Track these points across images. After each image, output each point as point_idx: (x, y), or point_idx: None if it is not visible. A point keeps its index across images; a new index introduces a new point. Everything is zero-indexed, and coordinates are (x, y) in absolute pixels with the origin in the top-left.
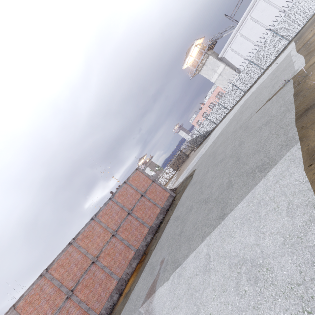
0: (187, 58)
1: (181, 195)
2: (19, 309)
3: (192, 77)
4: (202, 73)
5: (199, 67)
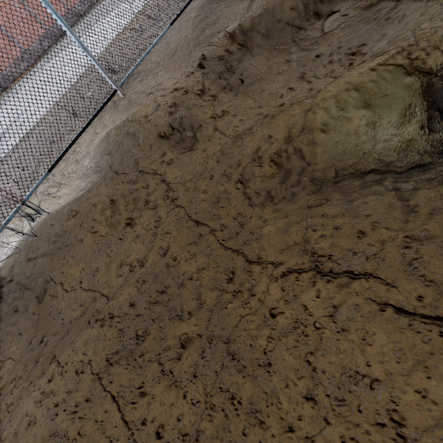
0: None
1: None
2: None
3: None
4: None
5: None
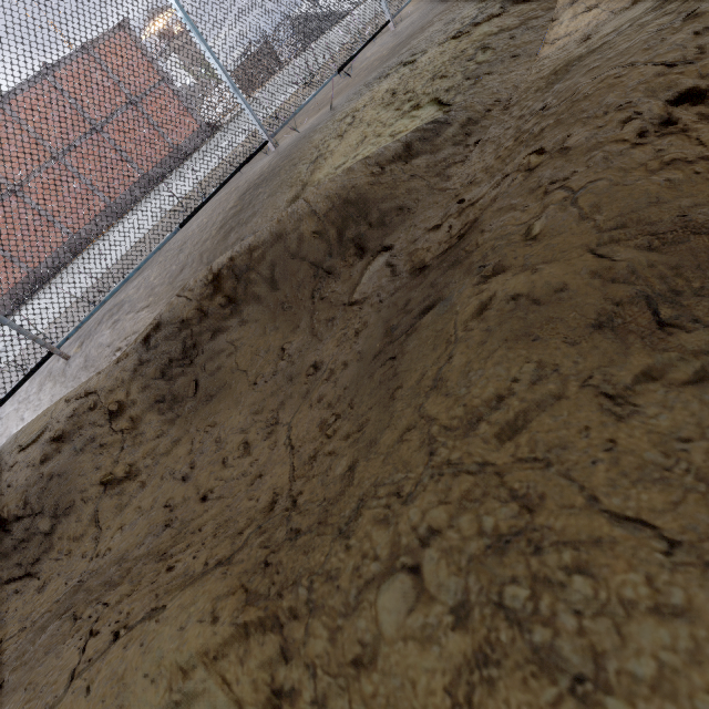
0: None
1: (218, 132)
2: None
3: None
4: None
5: None
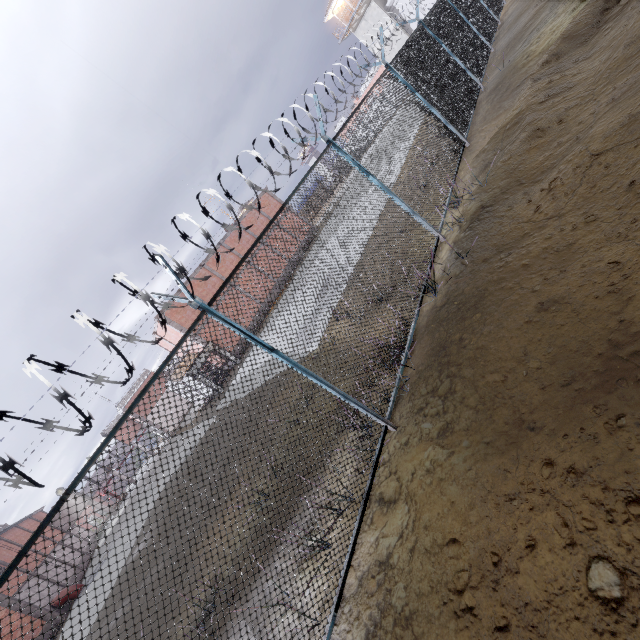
0: (334, 1)
1: (327, 221)
2: (168, 316)
3: (342, 40)
4: (359, 34)
5: (354, 22)
